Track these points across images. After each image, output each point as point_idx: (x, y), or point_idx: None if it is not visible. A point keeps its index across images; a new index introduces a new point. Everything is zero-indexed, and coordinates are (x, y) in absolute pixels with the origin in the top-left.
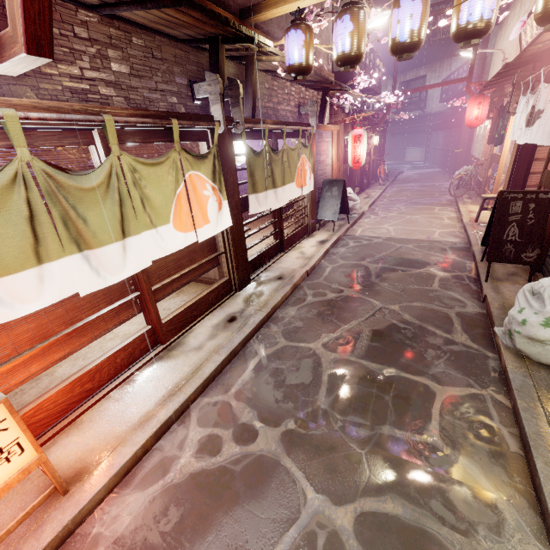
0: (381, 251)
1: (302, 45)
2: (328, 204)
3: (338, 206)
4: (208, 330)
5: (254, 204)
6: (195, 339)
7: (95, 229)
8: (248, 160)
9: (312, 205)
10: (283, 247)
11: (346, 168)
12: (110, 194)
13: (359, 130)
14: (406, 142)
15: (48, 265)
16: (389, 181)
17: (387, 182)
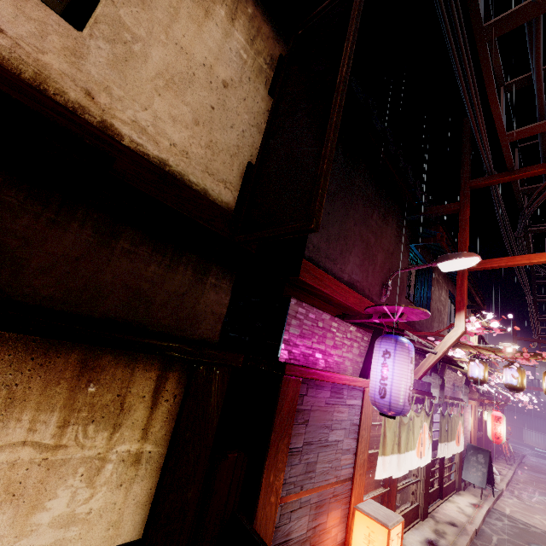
0: (545, 543)
1: (482, 370)
2: (474, 467)
3: (485, 474)
4: (417, 543)
5: (439, 450)
6: (411, 545)
7: (402, 443)
8: (440, 419)
9: (459, 463)
10: (441, 493)
11: (477, 435)
12: (407, 427)
13: (498, 412)
14: (521, 421)
15: (390, 456)
16: (516, 463)
17: (513, 463)
